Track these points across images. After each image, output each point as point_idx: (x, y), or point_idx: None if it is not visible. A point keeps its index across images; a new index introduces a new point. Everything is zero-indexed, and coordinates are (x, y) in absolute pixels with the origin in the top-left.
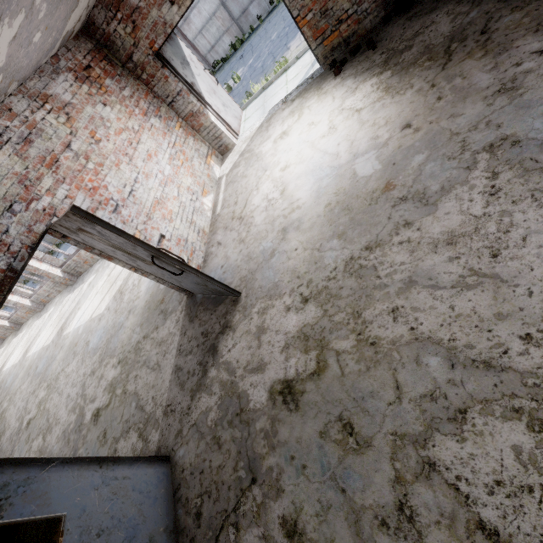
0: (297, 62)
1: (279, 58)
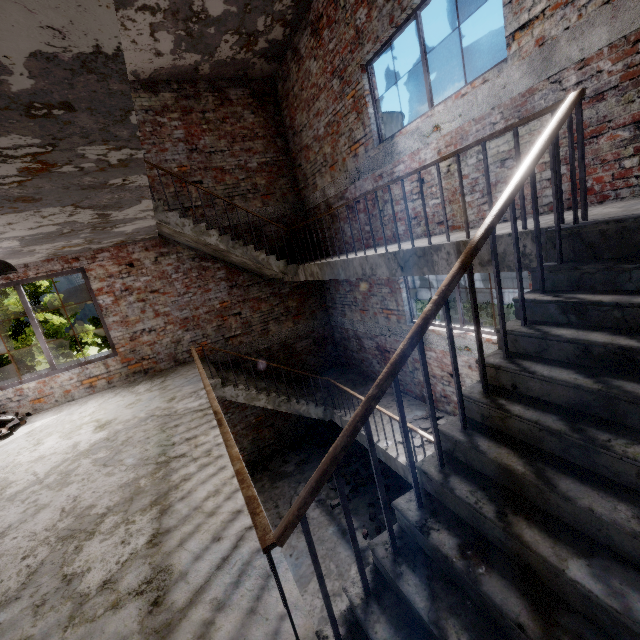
0: None
1: None
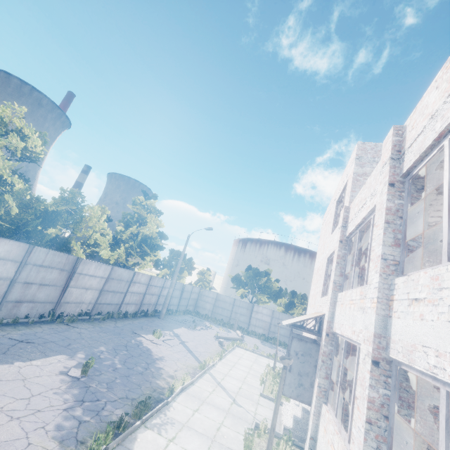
0: (198, 381)
1: (159, 371)
